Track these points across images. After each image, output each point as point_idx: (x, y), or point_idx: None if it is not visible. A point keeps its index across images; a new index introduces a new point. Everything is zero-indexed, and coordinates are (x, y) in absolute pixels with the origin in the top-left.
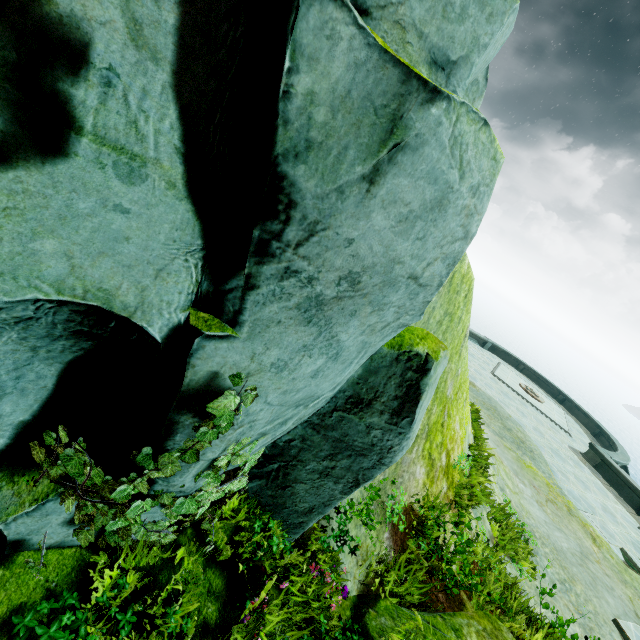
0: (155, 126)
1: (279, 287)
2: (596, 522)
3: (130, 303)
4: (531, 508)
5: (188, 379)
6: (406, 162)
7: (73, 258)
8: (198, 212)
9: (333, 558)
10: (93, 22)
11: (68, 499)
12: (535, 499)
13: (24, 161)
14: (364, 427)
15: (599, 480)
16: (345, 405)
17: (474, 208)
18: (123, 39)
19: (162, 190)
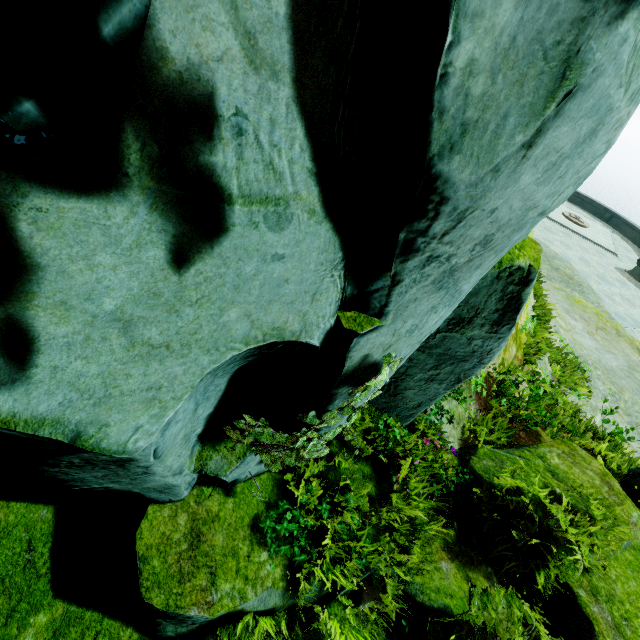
0: (287, 157)
1: (420, 274)
2: None
3: (296, 329)
4: (583, 340)
5: (346, 367)
6: (573, 107)
7: (251, 315)
8: (335, 227)
9: (437, 429)
10: (210, 62)
11: (262, 454)
12: (586, 331)
13: (198, 254)
14: (465, 340)
15: None
16: (447, 327)
17: (627, 117)
18: (241, 67)
19: (305, 222)
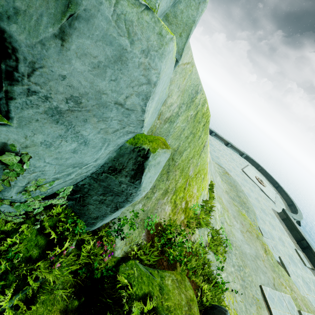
0: None
1: (28, 100)
2: (272, 244)
3: None
4: (236, 233)
5: None
6: (83, 28)
7: None
8: None
9: (111, 240)
10: None
11: None
12: (240, 229)
13: None
14: (118, 182)
15: (282, 226)
16: (108, 170)
17: (149, 65)
18: None
19: None
